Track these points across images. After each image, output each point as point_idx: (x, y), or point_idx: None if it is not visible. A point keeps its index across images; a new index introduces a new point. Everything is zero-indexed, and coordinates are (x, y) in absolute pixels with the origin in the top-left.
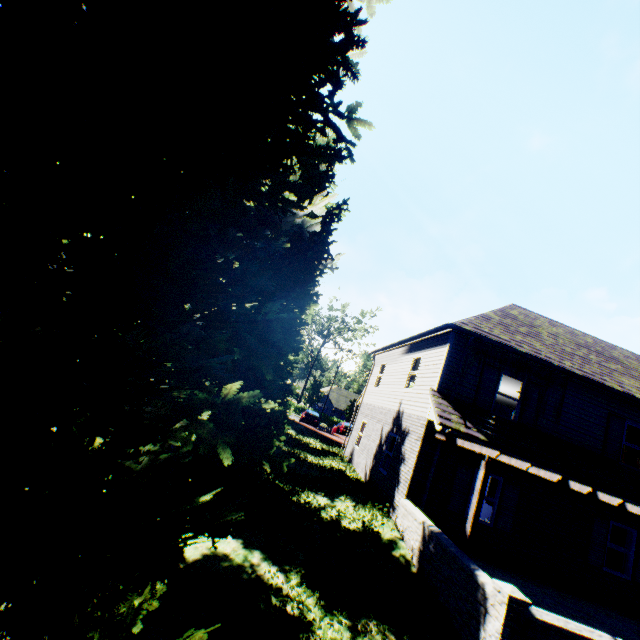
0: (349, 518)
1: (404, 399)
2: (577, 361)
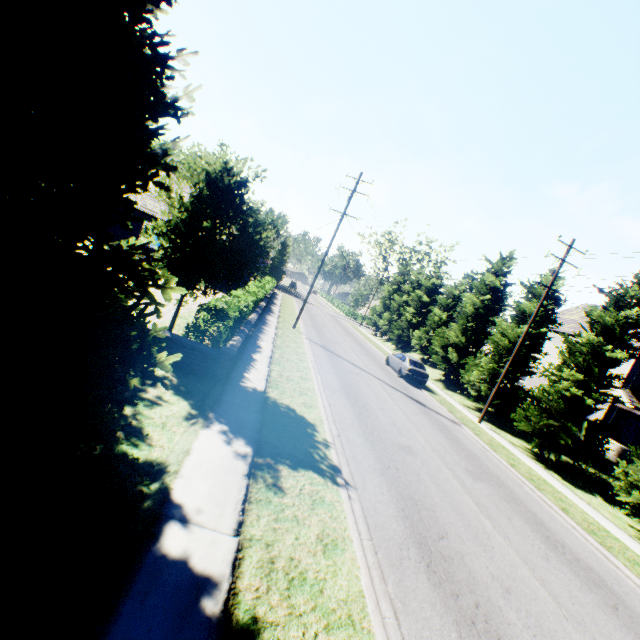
0: None
1: None
2: None
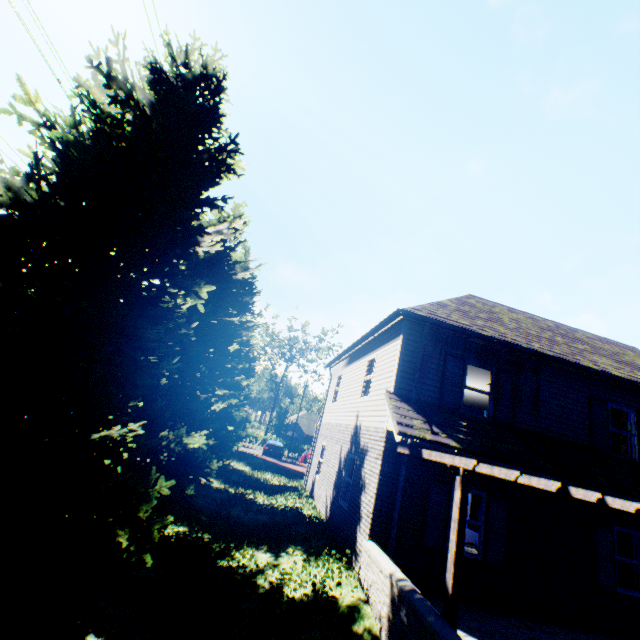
0: (295, 581)
1: (361, 410)
2: (545, 343)
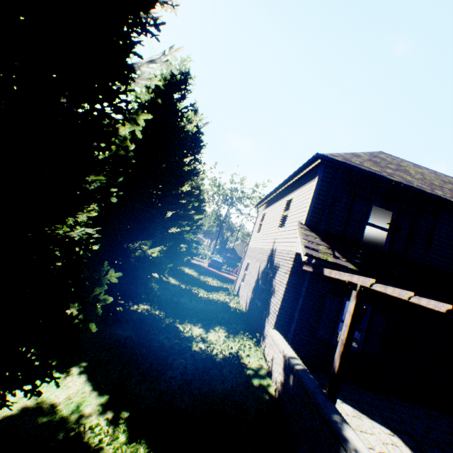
0: (217, 349)
1: (277, 238)
2: (447, 192)
